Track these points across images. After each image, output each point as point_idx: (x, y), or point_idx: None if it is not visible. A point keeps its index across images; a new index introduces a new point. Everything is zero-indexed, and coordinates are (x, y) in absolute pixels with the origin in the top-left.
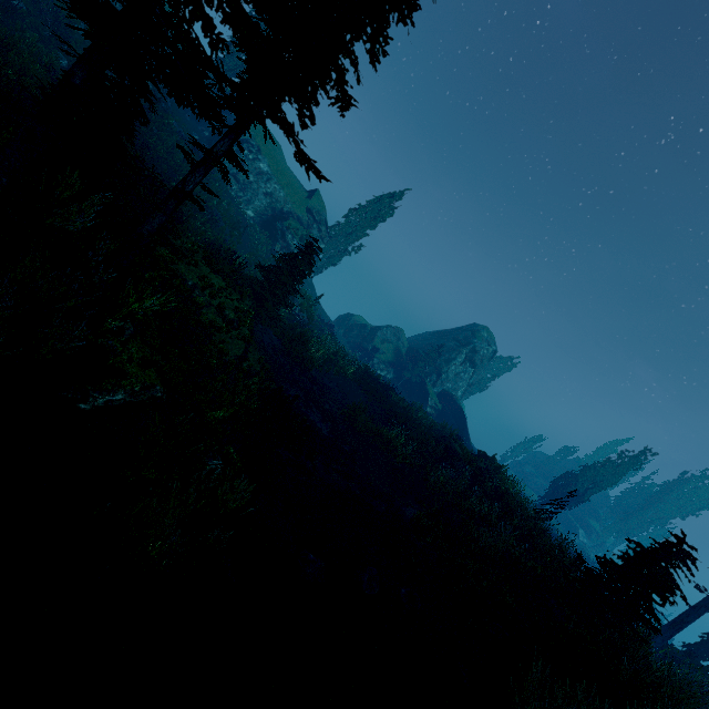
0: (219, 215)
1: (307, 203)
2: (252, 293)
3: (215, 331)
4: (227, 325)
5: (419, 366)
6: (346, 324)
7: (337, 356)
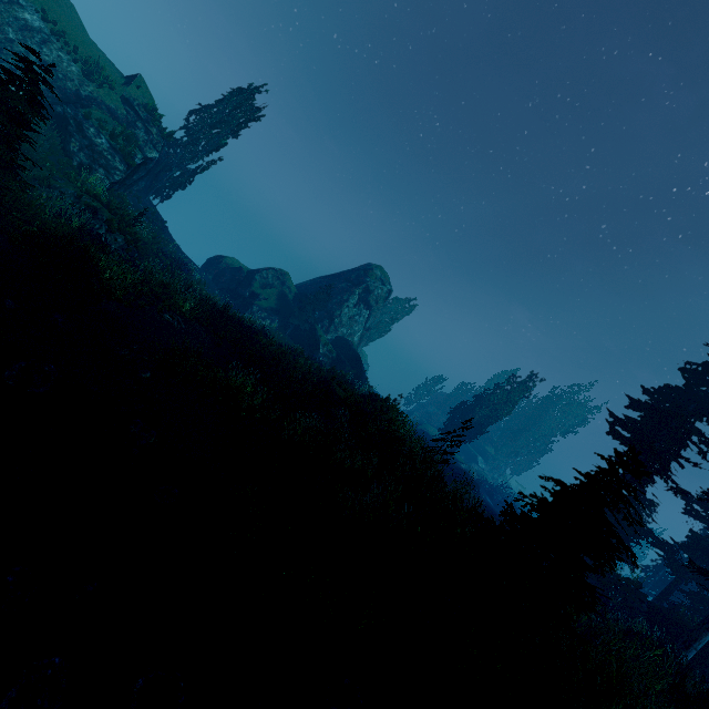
0: None
1: (123, 90)
2: None
3: None
4: None
5: (307, 310)
6: (215, 267)
7: (169, 289)
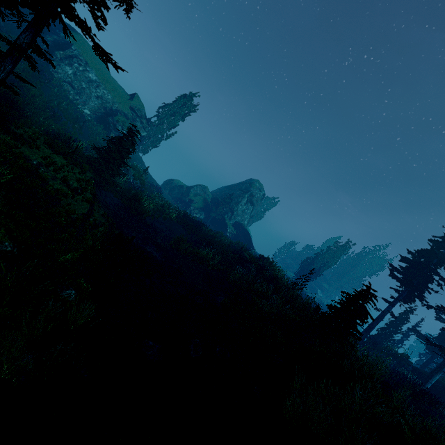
0: (61, 113)
1: (130, 103)
2: (91, 167)
3: (62, 197)
4: (72, 192)
5: (219, 208)
6: (169, 186)
7: (163, 207)
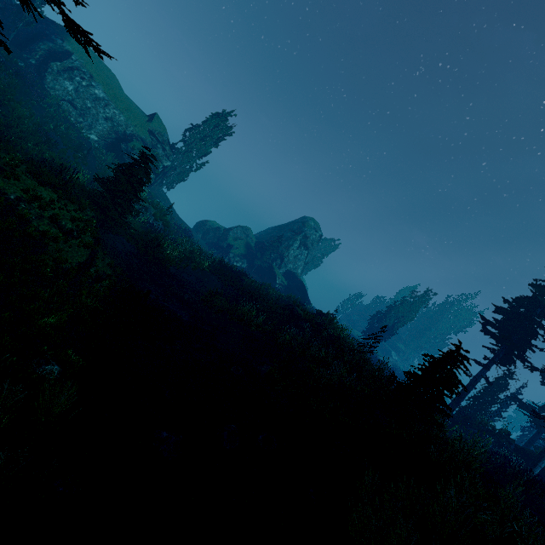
0: (59, 139)
1: (148, 126)
2: (94, 204)
3: (51, 242)
4: (66, 235)
5: (266, 254)
6: (202, 228)
7: (193, 254)
